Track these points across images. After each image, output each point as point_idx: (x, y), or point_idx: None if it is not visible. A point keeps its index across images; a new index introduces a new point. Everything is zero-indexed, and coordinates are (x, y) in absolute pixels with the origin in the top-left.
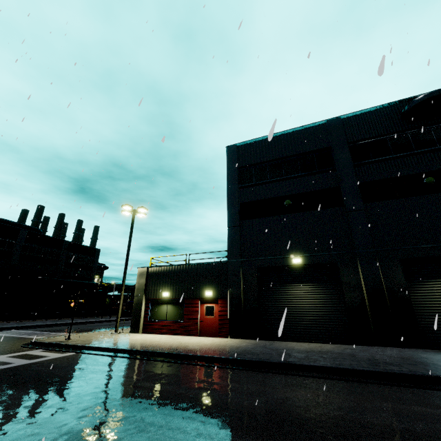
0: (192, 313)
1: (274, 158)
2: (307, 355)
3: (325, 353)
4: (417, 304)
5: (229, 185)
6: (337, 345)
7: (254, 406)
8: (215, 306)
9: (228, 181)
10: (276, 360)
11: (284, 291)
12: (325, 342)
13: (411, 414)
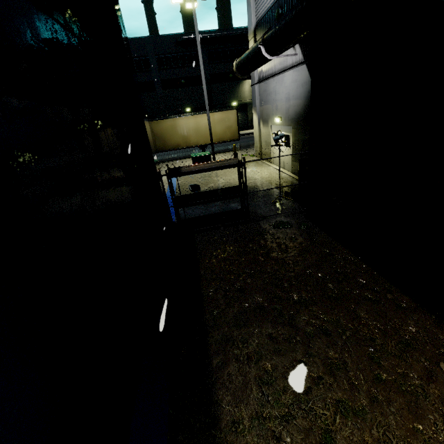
0: None
1: None
2: None
3: None
4: None
5: None
6: None
7: None
8: None
9: None
10: None
11: None
12: None
13: None
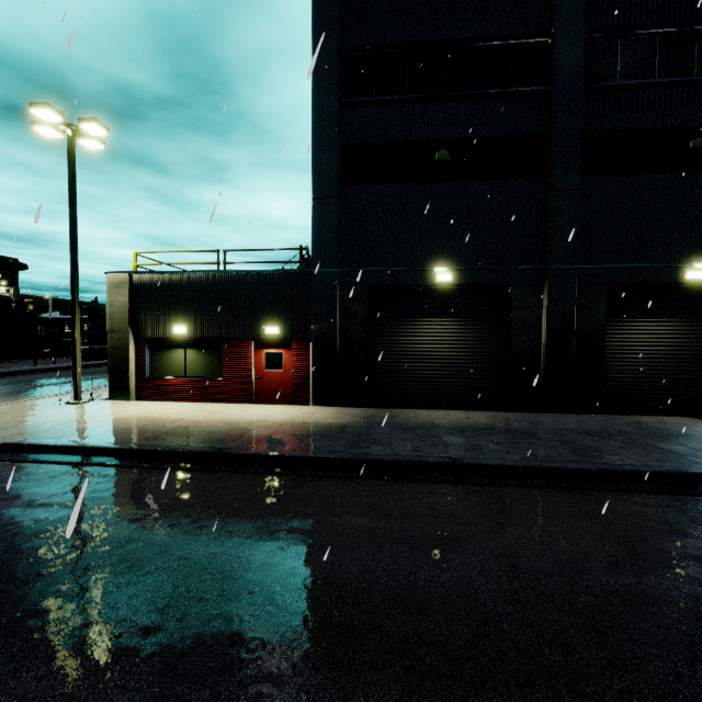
0: (239, 365)
1: (426, 40)
2: (470, 441)
3: (489, 432)
4: (608, 354)
5: (317, 92)
6: (489, 413)
7: (470, 588)
8: (284, 353)
9: (315, 82)
10: (434, 458)
11: (413, 329)
12: (467, 408)
13: None
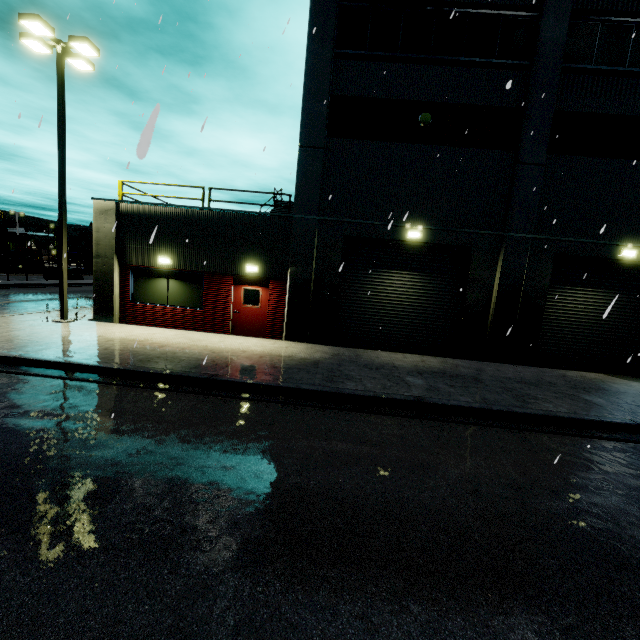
0: (219, 298)
1: None
2: (428, 382)
3: (443, 376)
4: (546, 315)
5: (312, 39)
6: (440, 359)
7: (445, 506)
8: (262, 291)
9: (312, 29)
10: (401, 396)
11: (381, 279)
12: (420, 353)
13: (636, 494)
